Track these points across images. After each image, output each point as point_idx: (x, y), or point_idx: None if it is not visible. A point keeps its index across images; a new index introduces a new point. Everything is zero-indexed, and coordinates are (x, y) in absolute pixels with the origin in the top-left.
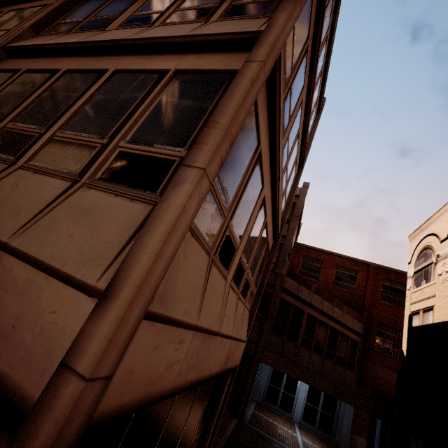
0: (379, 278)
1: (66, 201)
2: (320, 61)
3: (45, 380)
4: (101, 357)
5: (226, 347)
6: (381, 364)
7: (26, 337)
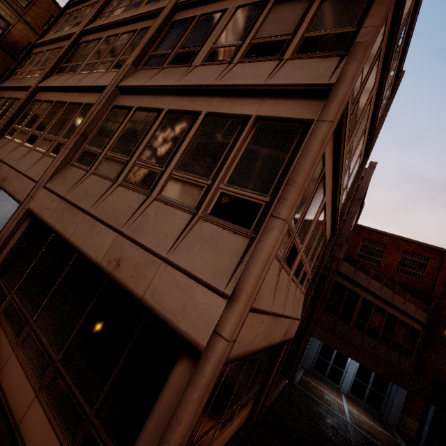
0: None
1: (193, 230)
2: (399, 42)
3: (207, 338)
4: (234, 331)
5: (286, 324)
6: (445, 356)
7: (192, 315)
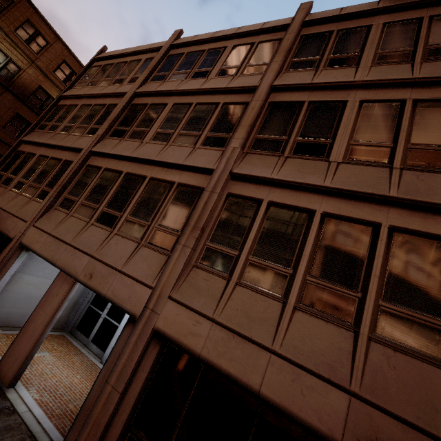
0: None
1: None
2: None
3: None
4: None
5: None
6: None
7: None
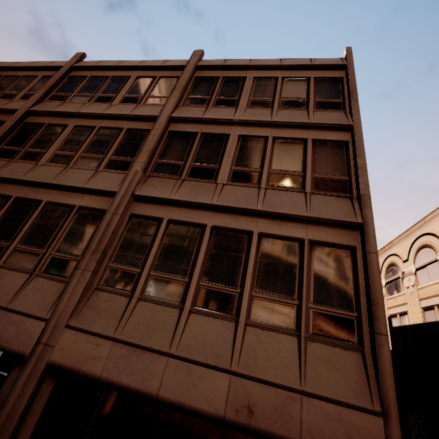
0: None
1: (308, 354)
2: None
3: None
4: None
5: None
6: None
7: None
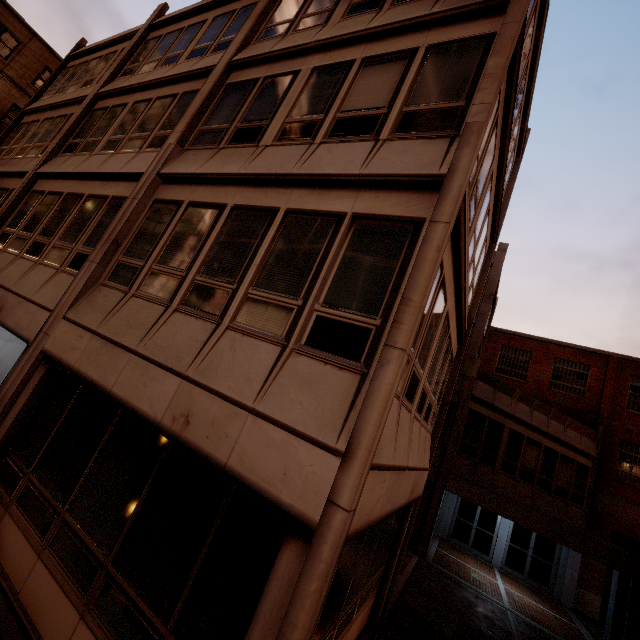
0: (624, 375)
1: (285, 368)
2: (518, 99)
3: (320, 510)
4: (354, 497)
5: (412, 479)
6: (626, 499)
7: (296, 481)
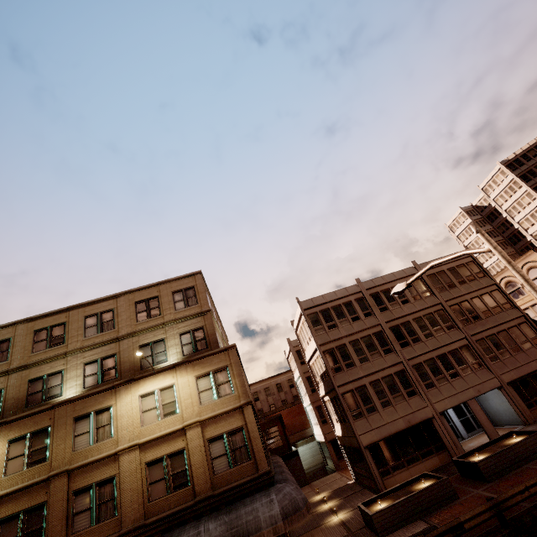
0: None
1: None
2: None
3: None
4: None
5: None
6: None
7: None
